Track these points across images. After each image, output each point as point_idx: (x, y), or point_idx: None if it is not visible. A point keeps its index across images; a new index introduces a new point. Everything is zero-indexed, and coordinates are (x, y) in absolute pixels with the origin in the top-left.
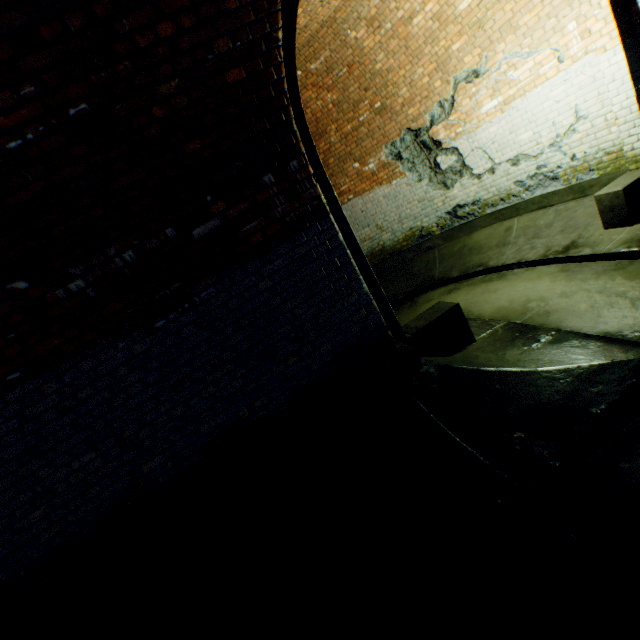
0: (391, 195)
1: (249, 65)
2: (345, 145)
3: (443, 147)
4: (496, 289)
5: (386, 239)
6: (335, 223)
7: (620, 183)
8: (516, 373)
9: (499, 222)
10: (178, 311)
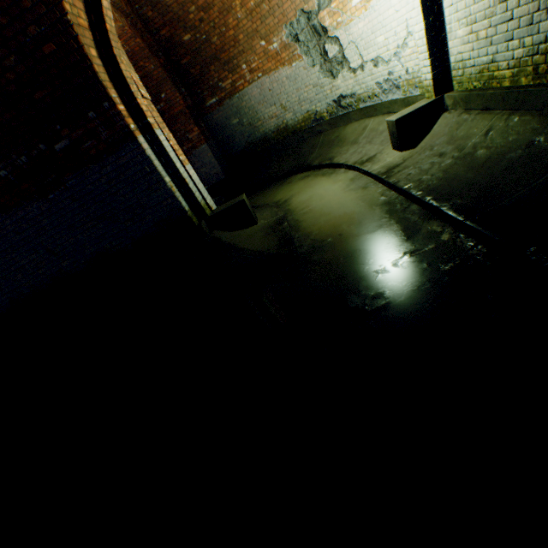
0: (292, 77)
1: (56, 41)
2: (251, 22)
3: (329, 35)
4: (317, 184)
5: (289, 119)
6: (142, 144)
7: (404, 112)
8: (240, 249)
9: (366, 118)
10: (59, 191)
